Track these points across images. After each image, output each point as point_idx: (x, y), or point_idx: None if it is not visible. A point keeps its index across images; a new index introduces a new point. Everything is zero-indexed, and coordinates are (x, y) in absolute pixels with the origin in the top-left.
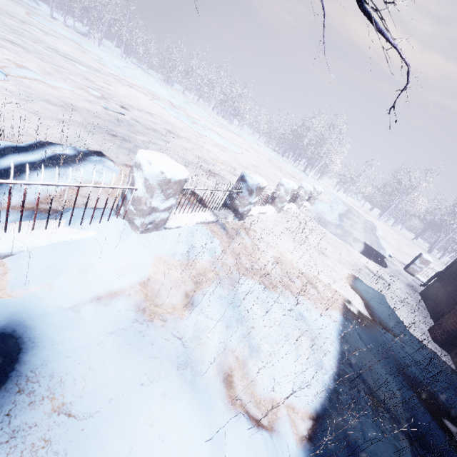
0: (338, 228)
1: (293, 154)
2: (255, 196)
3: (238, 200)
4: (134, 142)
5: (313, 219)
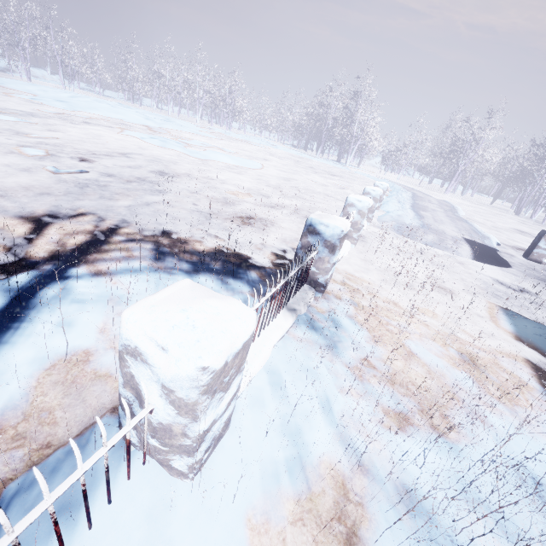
0: (427, 233)
1: (318, 144)
2: (338, 250)
3: (313, 266)
4: (115, 215)
5: (394, 232)
